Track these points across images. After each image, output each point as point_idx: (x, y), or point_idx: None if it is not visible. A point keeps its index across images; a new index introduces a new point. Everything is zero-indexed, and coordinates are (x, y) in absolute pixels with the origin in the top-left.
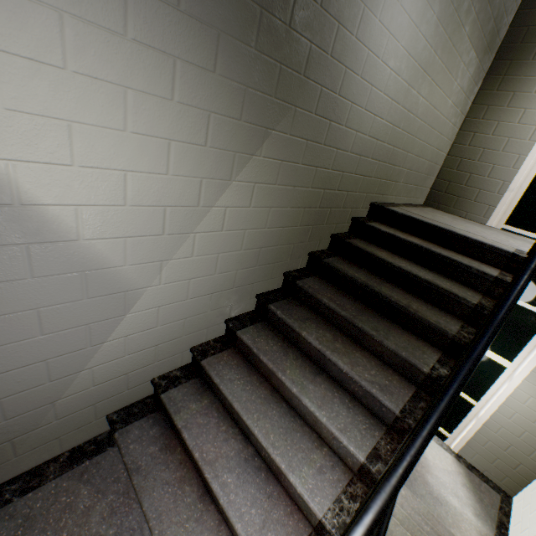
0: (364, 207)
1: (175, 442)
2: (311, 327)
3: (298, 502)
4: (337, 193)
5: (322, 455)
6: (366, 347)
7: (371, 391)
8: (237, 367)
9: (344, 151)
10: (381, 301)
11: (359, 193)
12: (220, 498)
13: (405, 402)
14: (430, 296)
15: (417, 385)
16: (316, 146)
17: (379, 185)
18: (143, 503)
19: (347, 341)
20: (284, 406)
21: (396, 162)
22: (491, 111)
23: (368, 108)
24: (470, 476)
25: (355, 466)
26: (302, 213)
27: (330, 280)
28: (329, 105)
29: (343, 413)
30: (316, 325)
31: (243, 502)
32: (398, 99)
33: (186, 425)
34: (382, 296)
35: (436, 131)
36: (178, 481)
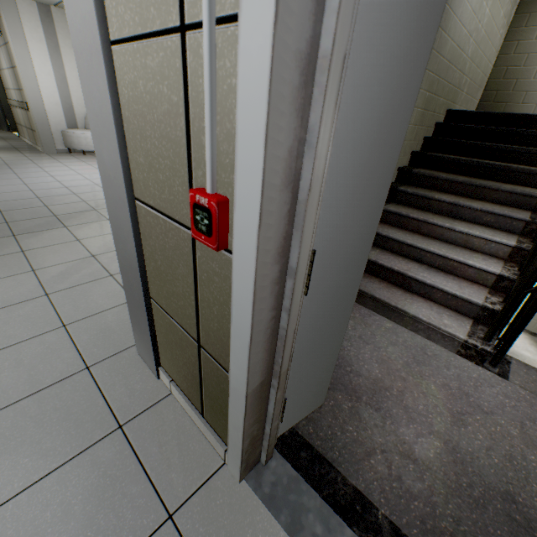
0: (443, 114)
1: (367, 275)
2: (437, 194)
3: (474, 278)
4: (433, 97)
5: (479, 255)
6: (482, 200)
7: (503, 213)
8: (390, 228)
9: (443, 58)
10: (484, 170)
11: (443, 99)
12: (426, 281)
13: (529, 215)
14: (520, 160)
15: (530, 210)
16: (432, 52)
17: (453, 93)
18: (374, 295)
19: (467, 198)
20: (437, 241)
21: (465, 72)
22: (533, 18)
23: (460, 19)
24: (534, 339)
25: (505, 254)
26: (415, 113)
27: (433, 169)
28: (443, 16)
29: (486, 231)
30: (439, 194)
31: (440, 281)
32: (475, 10)
33: (377, 259)
34: (486, 164)
35: (490, 42)
36: (386, 288)
